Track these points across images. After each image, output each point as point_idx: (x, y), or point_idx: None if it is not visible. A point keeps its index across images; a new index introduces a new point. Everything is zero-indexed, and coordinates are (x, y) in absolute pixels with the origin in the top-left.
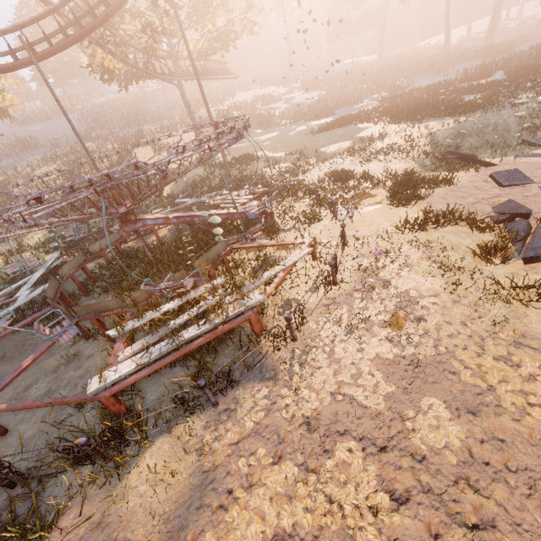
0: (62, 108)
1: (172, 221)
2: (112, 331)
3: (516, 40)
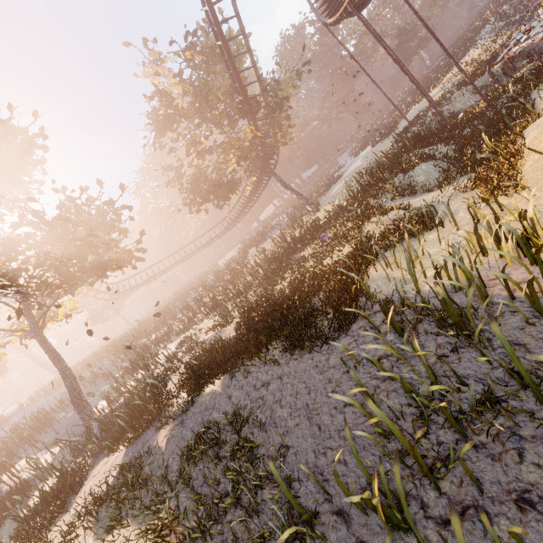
0: (415, 10)
1: None
2: None
3: None
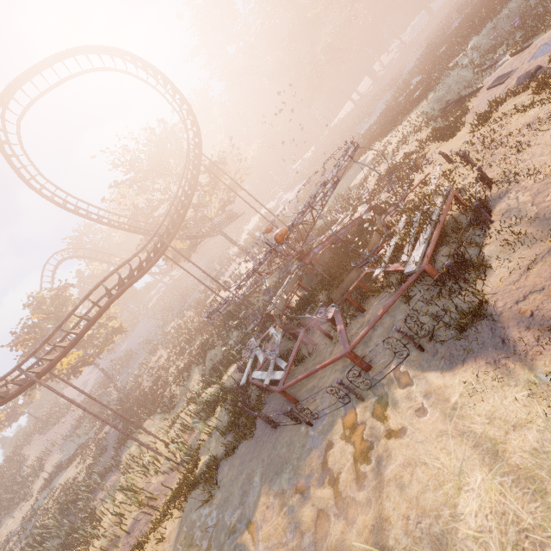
0: (192, 263)
1: (325, 243)
2: (375, 273)
3: (398, 71)
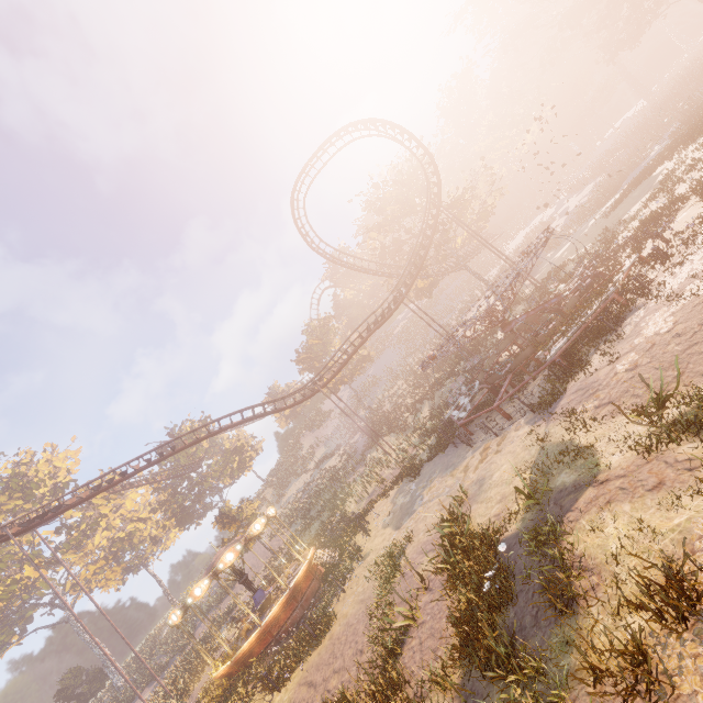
0: (424, 312)
1: (530, 313)
2: (538, 354)
3: None
